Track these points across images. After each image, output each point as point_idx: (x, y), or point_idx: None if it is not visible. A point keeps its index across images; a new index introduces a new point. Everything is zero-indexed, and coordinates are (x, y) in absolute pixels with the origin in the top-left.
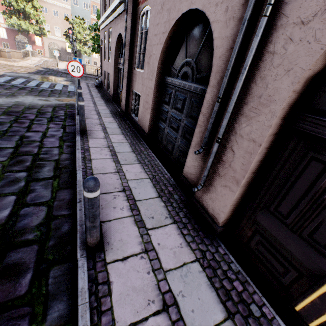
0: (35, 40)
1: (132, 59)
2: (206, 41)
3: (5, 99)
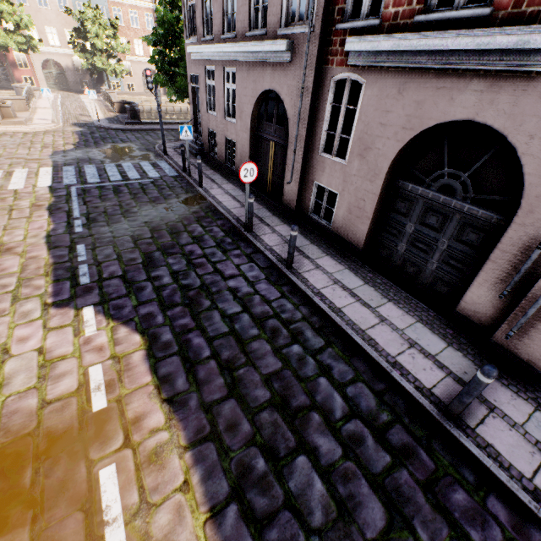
0: (15, 59)
1: (309, 138)
2: (489, 156)
3: (128, 221)
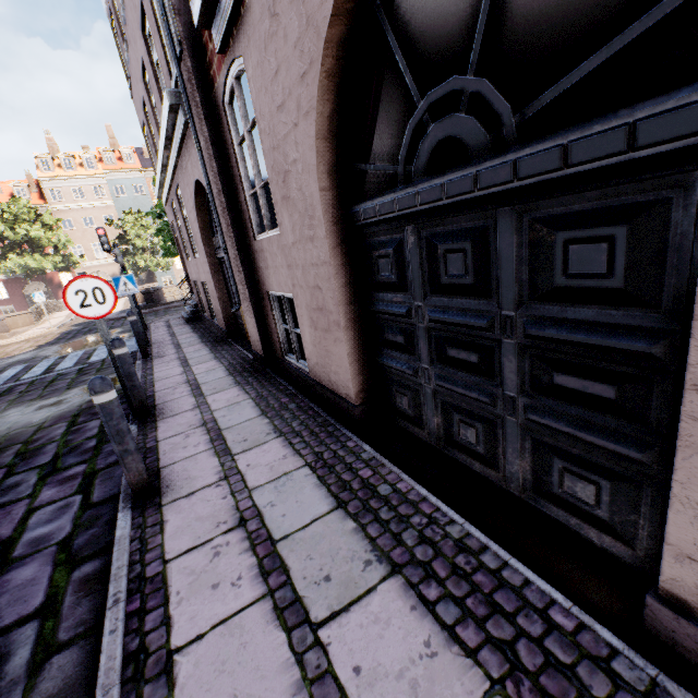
0: (61, 281)
1: (240, 220)
2: None
3: None
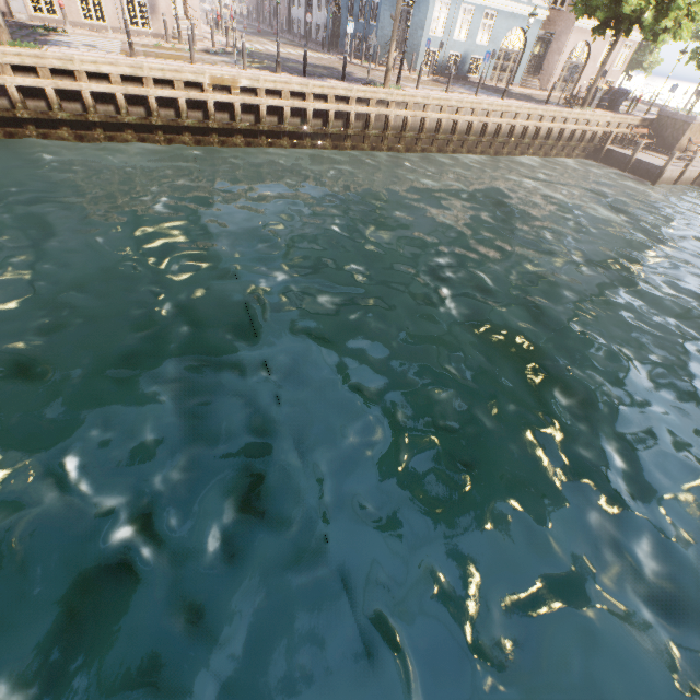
0: None
1: None
2: None
3: None
